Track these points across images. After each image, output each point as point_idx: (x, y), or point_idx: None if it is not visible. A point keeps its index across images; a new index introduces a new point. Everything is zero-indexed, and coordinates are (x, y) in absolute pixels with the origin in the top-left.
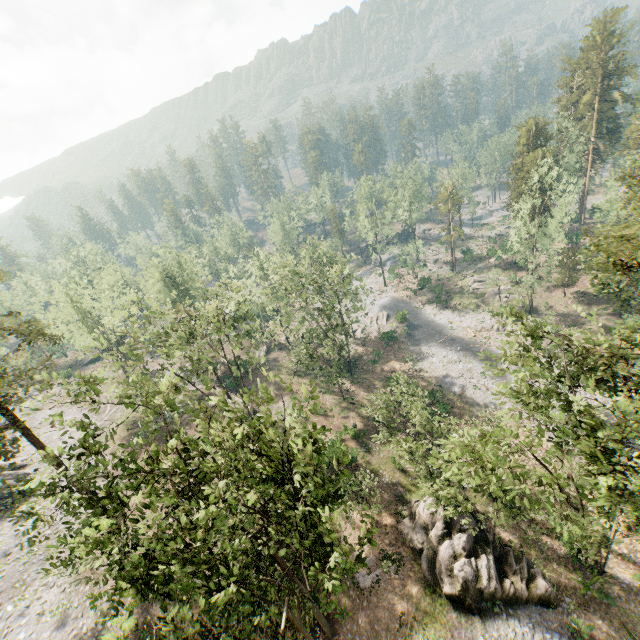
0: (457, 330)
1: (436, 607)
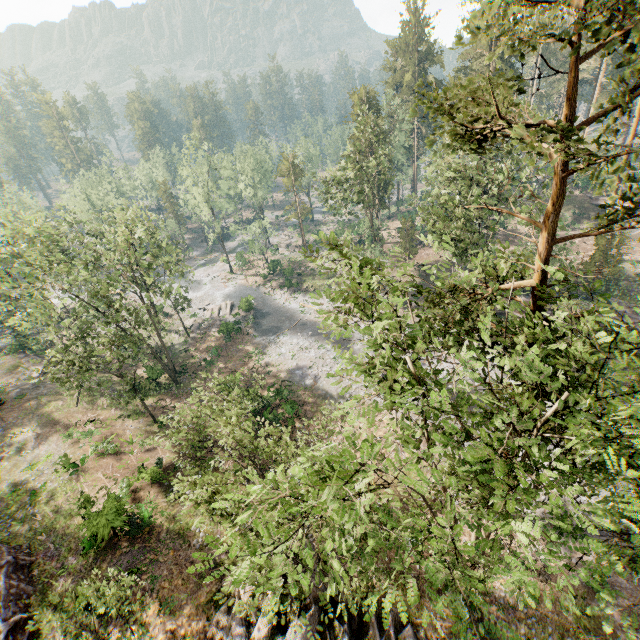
0: (309, 313)
1: None
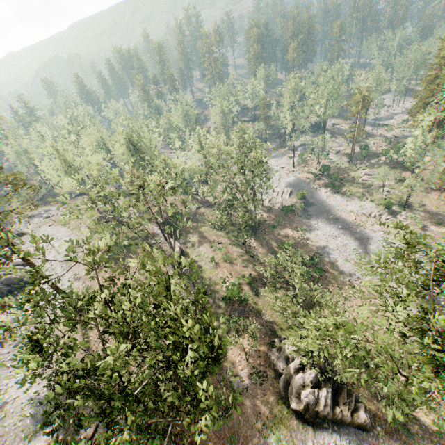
0: (342, 212)
1: (283, 414)
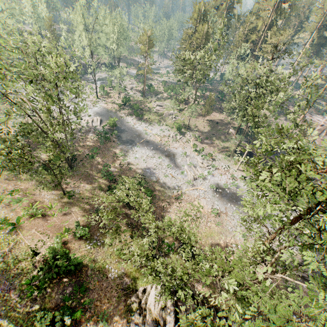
0: (150, 135)
1: None
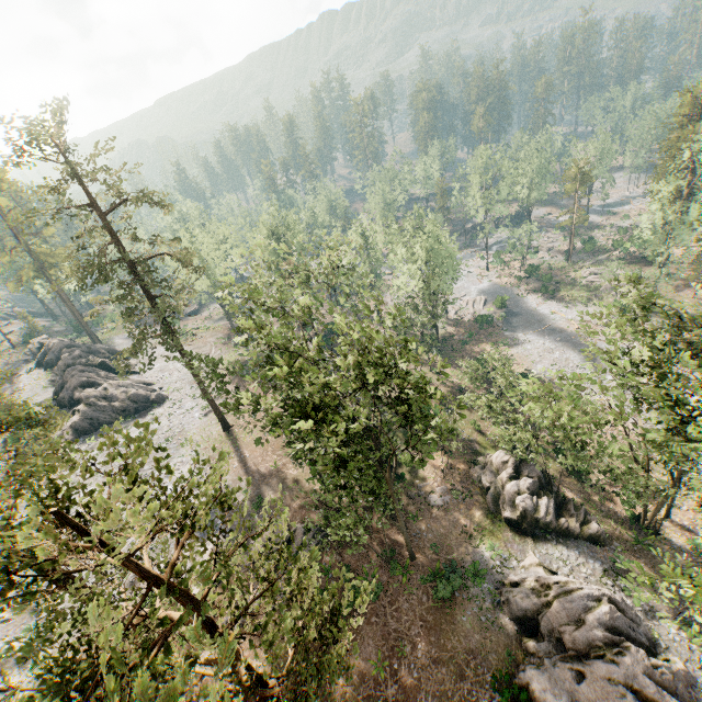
0: (560, 321)
1: (495, 527)
